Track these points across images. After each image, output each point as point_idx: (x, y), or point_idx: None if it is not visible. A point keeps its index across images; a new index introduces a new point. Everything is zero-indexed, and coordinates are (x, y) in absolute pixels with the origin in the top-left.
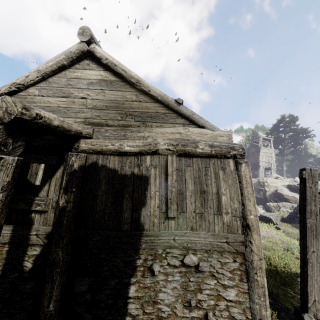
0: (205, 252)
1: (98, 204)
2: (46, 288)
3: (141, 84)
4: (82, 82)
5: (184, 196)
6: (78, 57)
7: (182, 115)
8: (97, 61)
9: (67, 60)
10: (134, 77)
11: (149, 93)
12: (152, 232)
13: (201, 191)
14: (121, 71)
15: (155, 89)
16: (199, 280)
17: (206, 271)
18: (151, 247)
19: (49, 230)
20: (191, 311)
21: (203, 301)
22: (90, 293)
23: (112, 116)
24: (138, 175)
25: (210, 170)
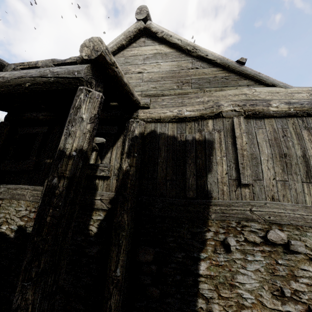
0: (295, 228)
1: (158, 171)
2: (112, 251)
3: (197, 50)
4: (139, 58)
5: (259, 160)
6: (135, 35)
7: (246, 76)
8: (152, 37)
9: (125, 39)
10: (190, 44)
11: (206, 57)
12: (222, 201)
13: (280, 154)
14: (177, 40)
15: (213, 53)
16: (291, 263)
17: (300, 253)
18: (222, 218)
19: (112, 196)
20: (284, 303)
21: (300, 292)
22: (155, 264)
23: (168, 86)
24: (200, 140)
25: (289, 130)
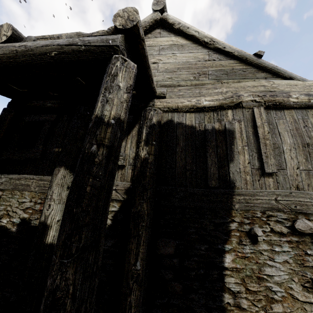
0: None
1: (177, 161)
2: (131, 243)
3: (215, 42)
4: (154, 49)
5: (281, 150)
6: (151, 26)
7: (264, 68)
8: (168, 28)
9: None
10: (208, 36)
11: (224, 50)
12: (246, 190)
13: (303, 144)
14: (194, 32)
15: (230, 46)
16: None
17: None
18: (247, 208)
19: (128, 186)
20: None
21: None
22: (176, 257)
23: (184, 77)
24: (220, 130)
25: (310, 121)
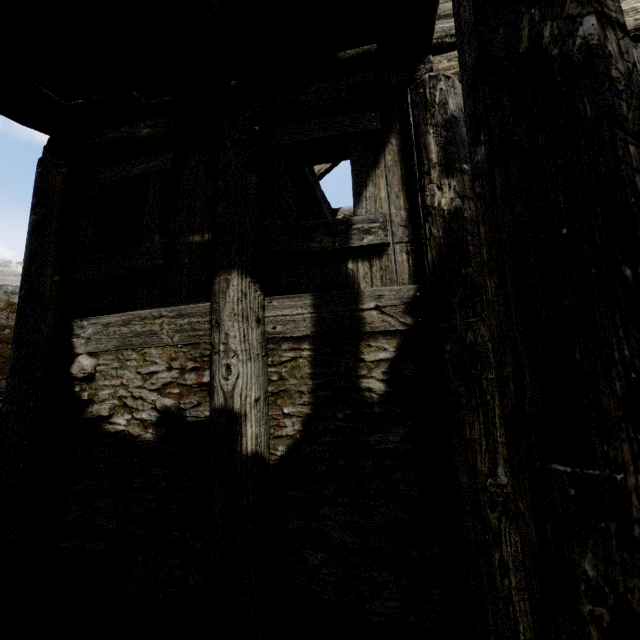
0: None
1: None
2: (470, 426)
3: None
4: None
5: None
6: None
7: None
8: None
9: None
10: None
11: None
12: None
13: None
14: None
15: None
16: None
17: None
18: None
19: (410, 293)
20: None
21: None
22: None
23: None
24: None
25: None
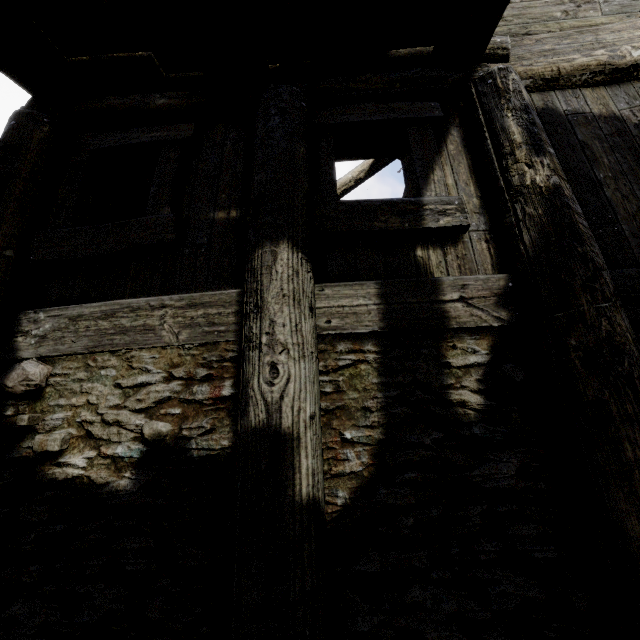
0: None
1: (615, 201)
2: (632, 443)
3: None
4: None
5: None
6: None
7: None
8: None
9: None
10: None
11: None
12: None
13: None
14: None
15: None
16: None
17: None
18: None
19: (501, 283)
20: None
21: None
22: None
23: (538, 14)
24: None
25: None
